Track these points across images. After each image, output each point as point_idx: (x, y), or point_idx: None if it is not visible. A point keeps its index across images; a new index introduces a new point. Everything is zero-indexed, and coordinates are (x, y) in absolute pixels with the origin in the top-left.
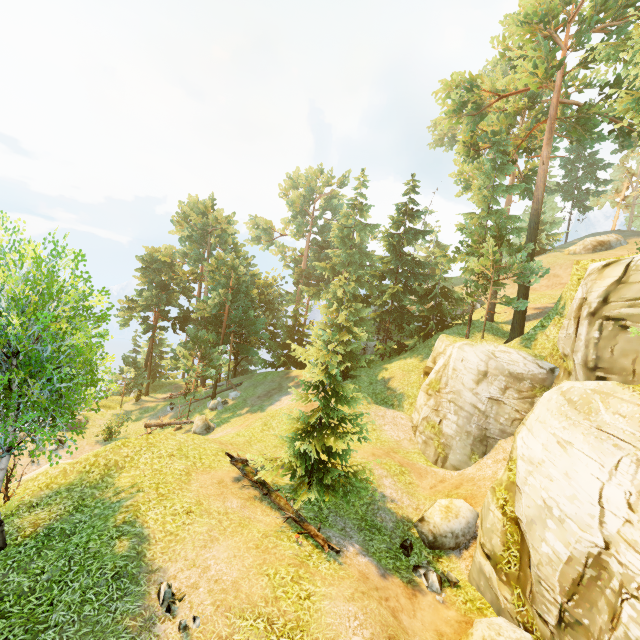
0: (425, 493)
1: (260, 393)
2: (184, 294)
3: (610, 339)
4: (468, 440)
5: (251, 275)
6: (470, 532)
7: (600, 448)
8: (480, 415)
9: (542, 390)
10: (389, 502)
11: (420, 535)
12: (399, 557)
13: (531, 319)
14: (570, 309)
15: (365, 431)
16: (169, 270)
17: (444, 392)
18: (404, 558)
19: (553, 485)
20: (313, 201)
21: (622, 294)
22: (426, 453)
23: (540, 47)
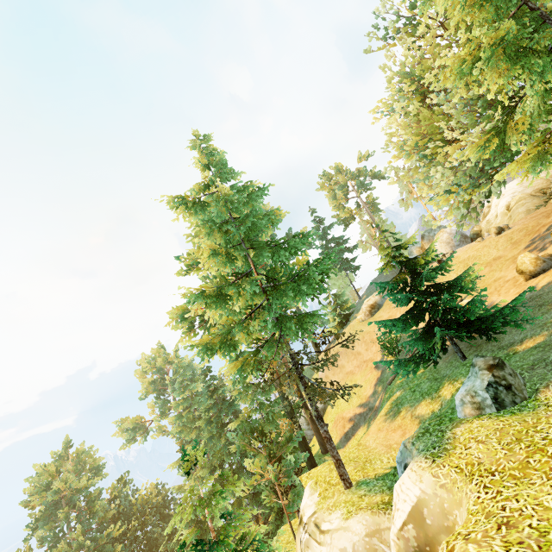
0: None
1: None
2: None
3: None
4: None
5: (106, 536)
6: None
7: None
8: None
9: None
10: None
11: None
12: None
13: (350, 436)
14: None
15: None
16: None
17: None
18: None
19: None
20: (166, 374)
21: None
22: None
23: None
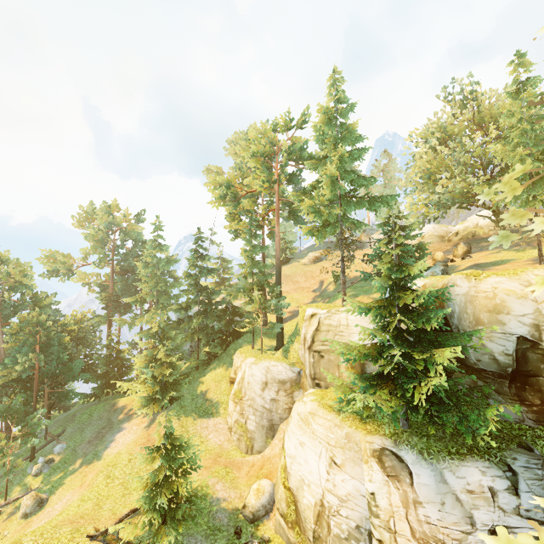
0: (244, 481)
1: (90, 437)
2: None
3: (318, 362)
4: (263, 431)
5: (61, 325)
6: (272, 499)
7: (315, 444)
8: (268, 412)
9: (296, 386)
10: (222, 502)
11: (245, 518)
12: (235, 542)
13: (288, 320)
14: (301, 339)
15: (196, 446)
16: None
17: (245, 400)
18: (238, 541)
19: (301, 468)
20: (112, 232)
21: (319, 337)
22: (240, 447)
23: (264, 165)
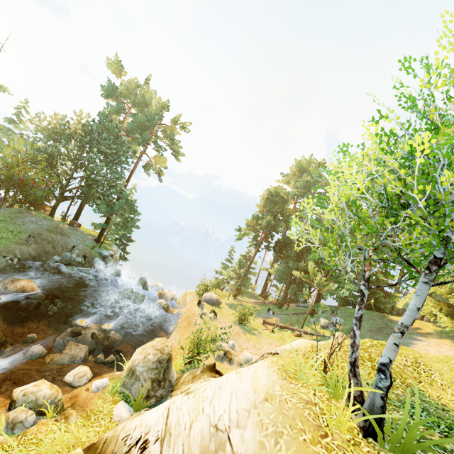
0: None
1: (368, 327)
2: (286, 225)
3: None
4: None
5: None
6: None
7: None
8: None
9: None
10: None
11: None
12: None
13: None
14: None
15: None
16: (281, 205)
17: None
18: None
19: None
20: None
21: None
22: None
23: None
